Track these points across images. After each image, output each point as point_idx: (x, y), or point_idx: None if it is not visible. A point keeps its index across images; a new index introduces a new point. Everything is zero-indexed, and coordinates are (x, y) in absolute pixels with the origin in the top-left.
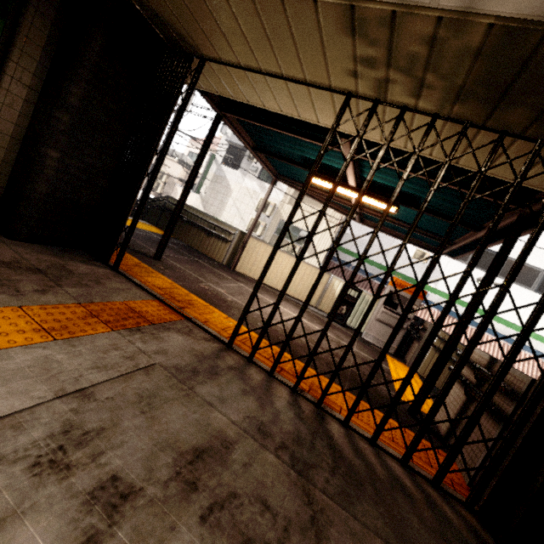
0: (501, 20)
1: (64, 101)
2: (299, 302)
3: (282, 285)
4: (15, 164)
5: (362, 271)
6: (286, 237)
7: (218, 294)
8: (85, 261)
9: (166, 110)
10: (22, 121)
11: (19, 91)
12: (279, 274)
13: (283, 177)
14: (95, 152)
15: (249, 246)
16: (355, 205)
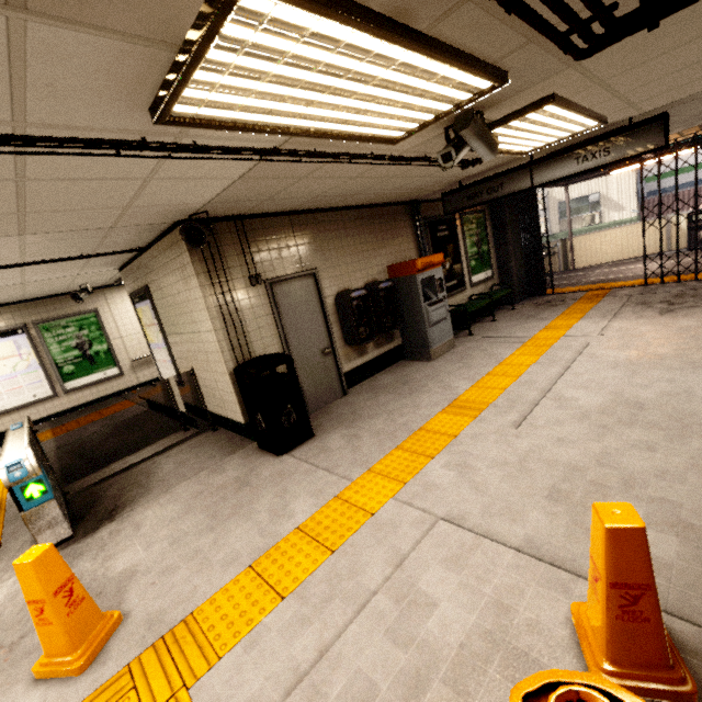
0: (701, 124)
1: (508, 243)
2: (649, 256)
3: (622, 254)
4: (499, 277)
5: (698, 182)
6: (575, 214)
7: (599, 280)
8: (540, 298)
9: (535, 214)
10: (495, 260)
11: (492, 251)
12: (613, 248)
13: (572, 181)
14: (518, 253)
15: (574, 246)
16: (676, 191)
